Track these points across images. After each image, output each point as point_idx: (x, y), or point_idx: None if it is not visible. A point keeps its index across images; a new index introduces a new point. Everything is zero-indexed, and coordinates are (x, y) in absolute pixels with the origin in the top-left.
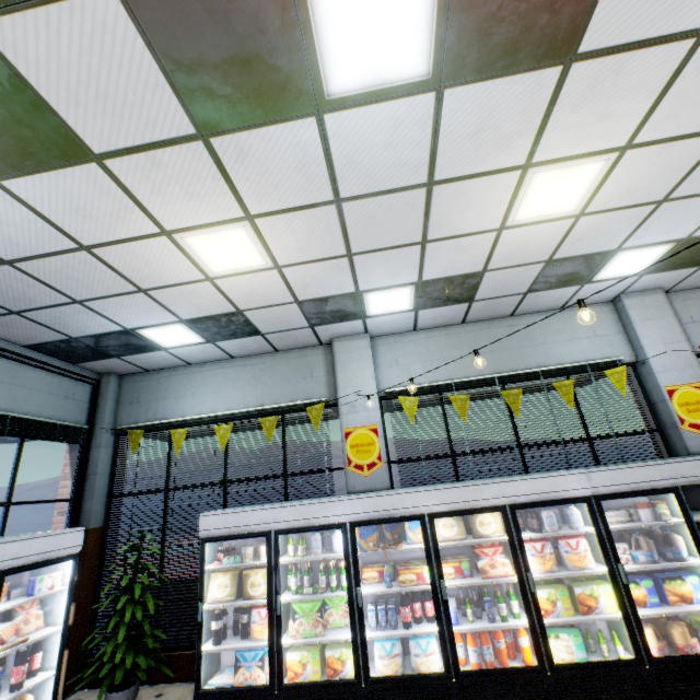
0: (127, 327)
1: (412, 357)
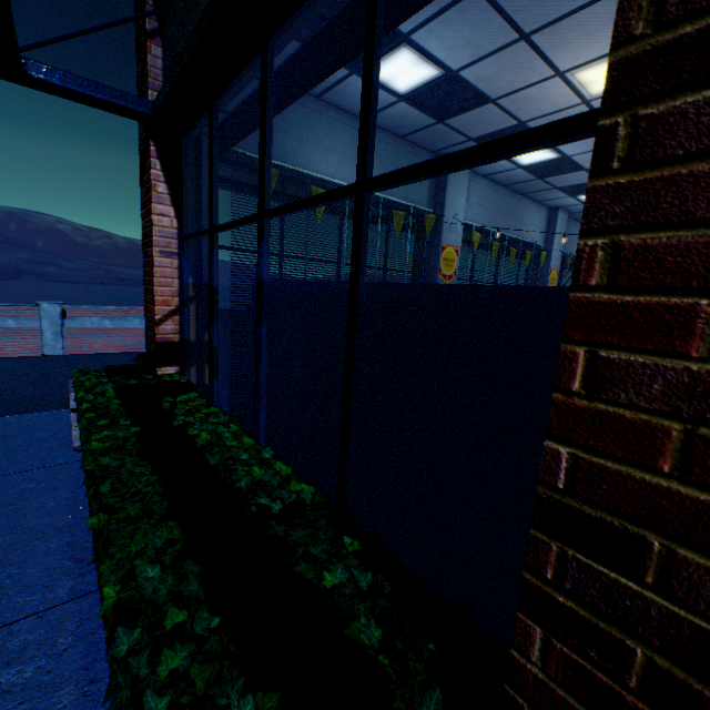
0: (411, 35)
1: (476, 199)
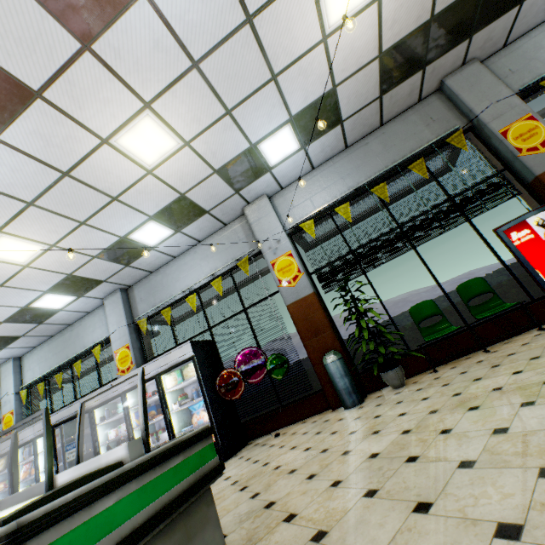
0: None
1: (36, 362)
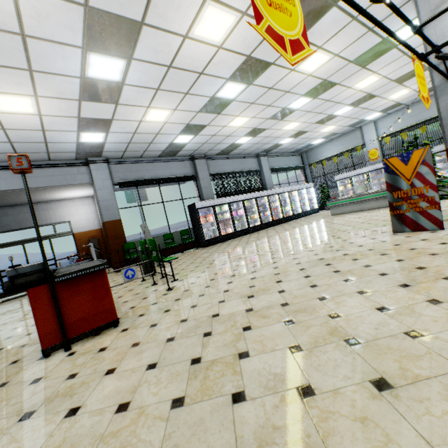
0: (308, 144)
1: (389, 123)
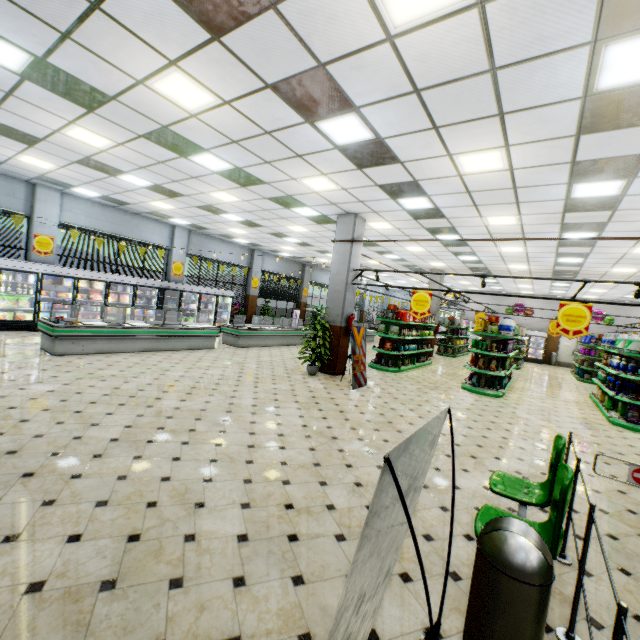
0: None
1: (82, 212)
